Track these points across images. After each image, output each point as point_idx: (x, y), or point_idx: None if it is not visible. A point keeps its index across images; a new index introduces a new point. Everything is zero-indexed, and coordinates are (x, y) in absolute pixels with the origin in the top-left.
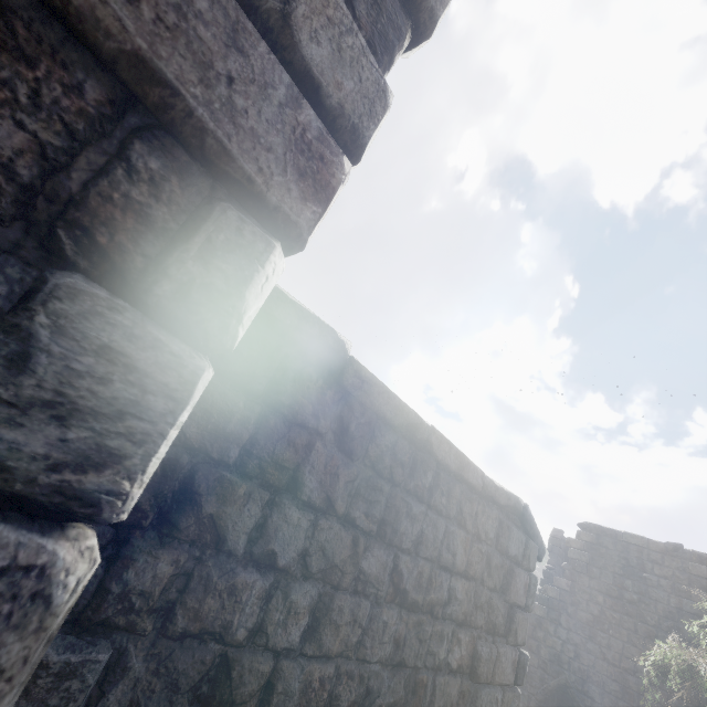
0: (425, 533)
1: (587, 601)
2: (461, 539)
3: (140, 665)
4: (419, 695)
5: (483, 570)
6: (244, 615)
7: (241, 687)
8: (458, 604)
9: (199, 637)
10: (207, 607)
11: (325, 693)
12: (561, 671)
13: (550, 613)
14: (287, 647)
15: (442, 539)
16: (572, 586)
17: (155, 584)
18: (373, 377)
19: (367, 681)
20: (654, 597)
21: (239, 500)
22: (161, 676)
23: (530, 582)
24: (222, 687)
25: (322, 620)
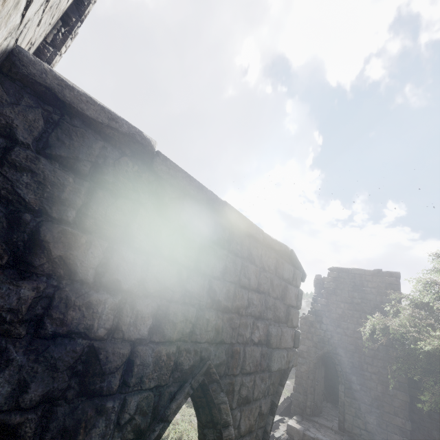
0: (228, 267)
1: (335, 308)
2: (252, 270)
3: (21, 357)
4: (235, 358)
5: (269, 287)
6: (102, 321)
7: (108, 364)
8: (255, 307)
9: (67, 336)
10: (70, 317)
11: (171, 362)
12: (325, 346)
13: (317, 318)
14: (139, 338)
15: (240, 270)
16: (327, 301)
17: (21, 304)
18: (177, 166)
19: (200, 353)
20: (369, 298)
21: (82, 247)
22: (41, 362)
23: (298, 293)
24: (93, 365)
25: (162, 320)
